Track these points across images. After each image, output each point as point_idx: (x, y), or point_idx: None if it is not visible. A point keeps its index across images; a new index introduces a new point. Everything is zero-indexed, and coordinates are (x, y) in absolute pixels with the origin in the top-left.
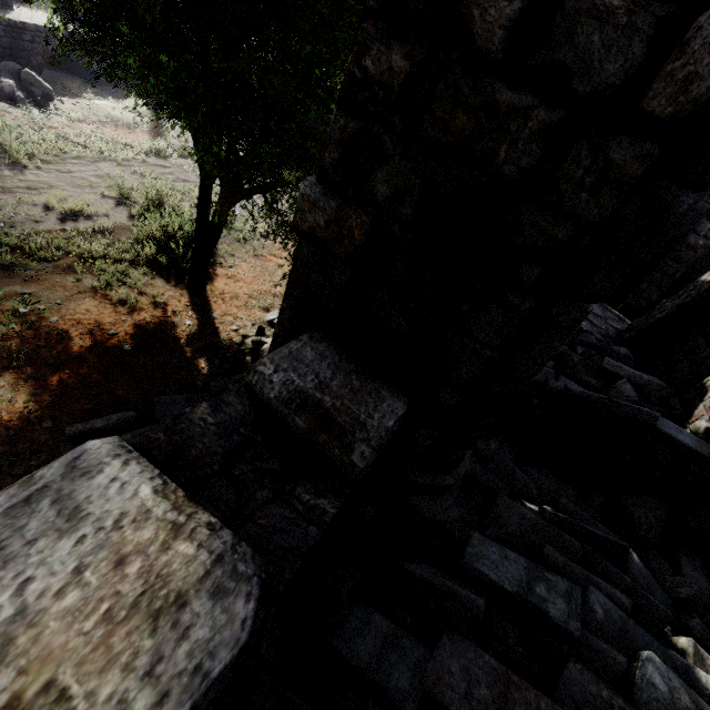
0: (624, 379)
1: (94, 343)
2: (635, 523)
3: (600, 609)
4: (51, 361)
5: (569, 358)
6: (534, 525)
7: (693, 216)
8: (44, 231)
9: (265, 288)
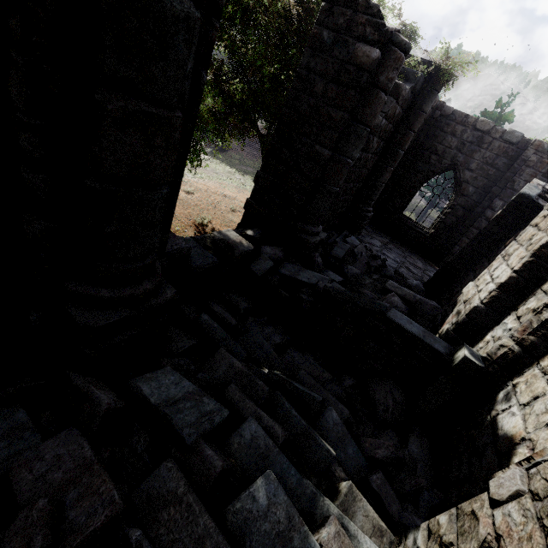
0: (393, 293)
1: None
2: (376, 404)
3: (248, 435)
4: None
5: (362, 280)
6: (237, 372)
7: (490, 197)
8: None
9: None
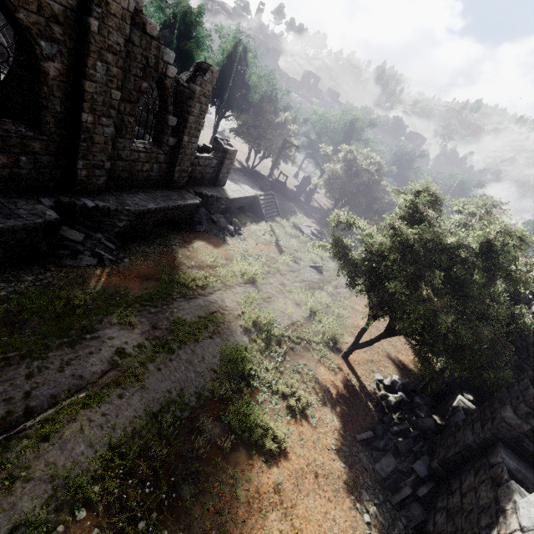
0: None
1: (336, 392)
2: None
3: None
4: (331, 401)
5: None
6: None
7: None
8: (288, 325)
9: (366, 357)
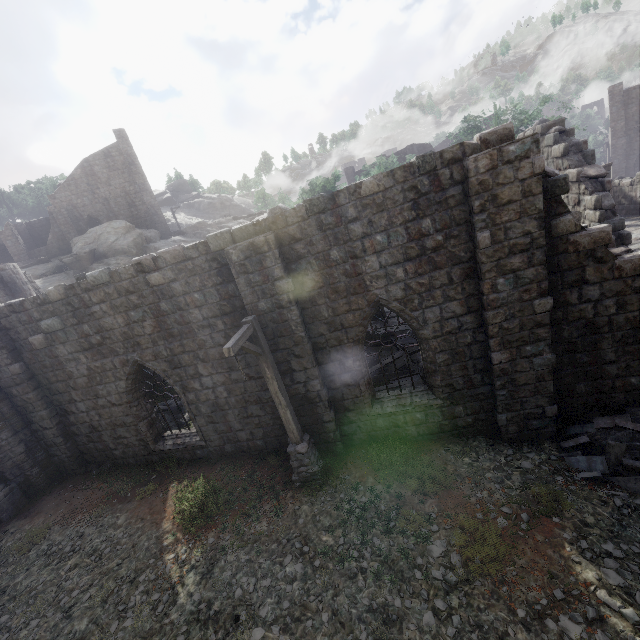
0: None
1: None
2: None
3: None
4: None
5: None
6: None
7: None
8: None
9: None
